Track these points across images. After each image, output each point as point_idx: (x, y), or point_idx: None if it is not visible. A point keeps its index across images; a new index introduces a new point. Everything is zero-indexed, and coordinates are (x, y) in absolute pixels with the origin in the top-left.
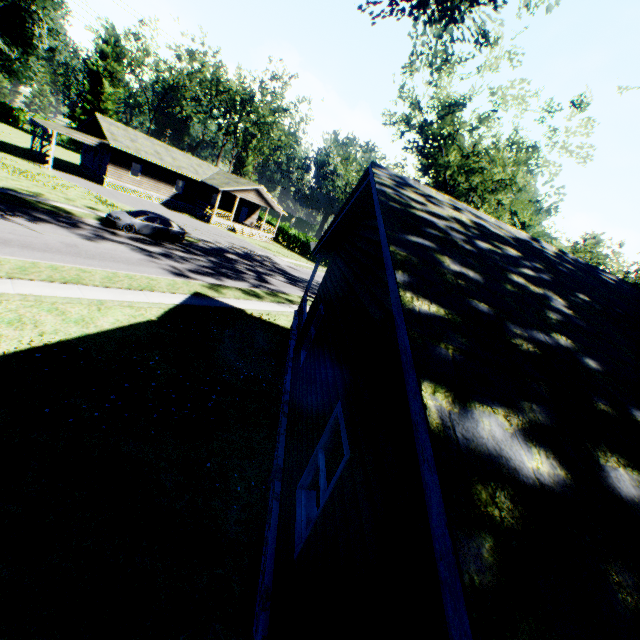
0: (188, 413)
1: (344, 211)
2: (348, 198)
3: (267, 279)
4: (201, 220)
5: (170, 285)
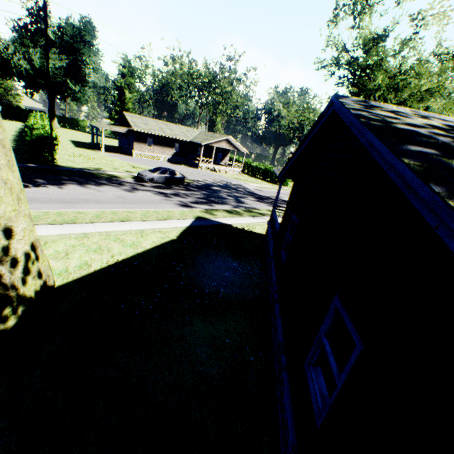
0: (207, 303)
1: (307, 140)
2: (311, 129)
3: (242, 200)
4: (192, 167)
5: (181, 214)
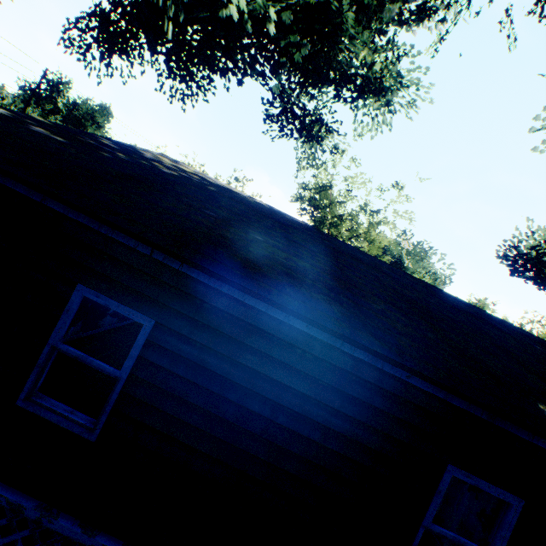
0: None
1: None
2: None
3: None
4: None
5: None
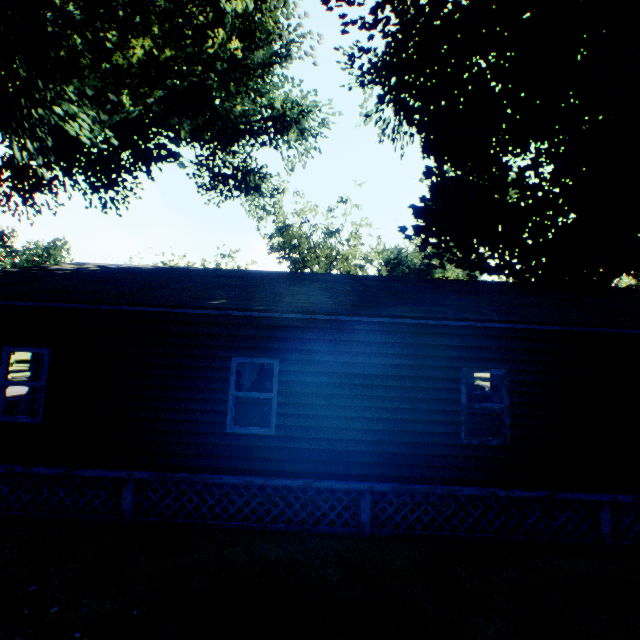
0: None
1: None
2: None
3: None
4: None
5: None
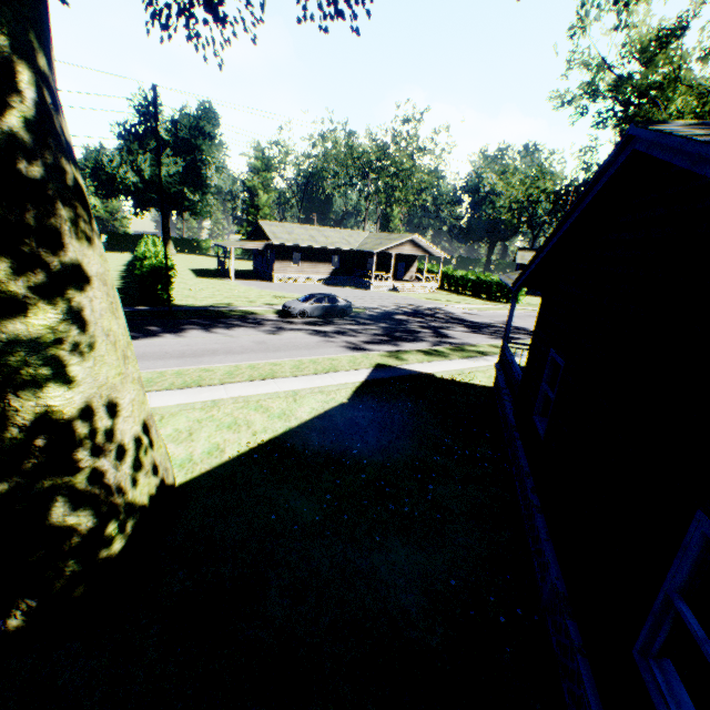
0: (408, 510)
1: (572, 216)
2: (581, 195)
3: (445, 333)
4: (361, 288)
5: (350, 362)
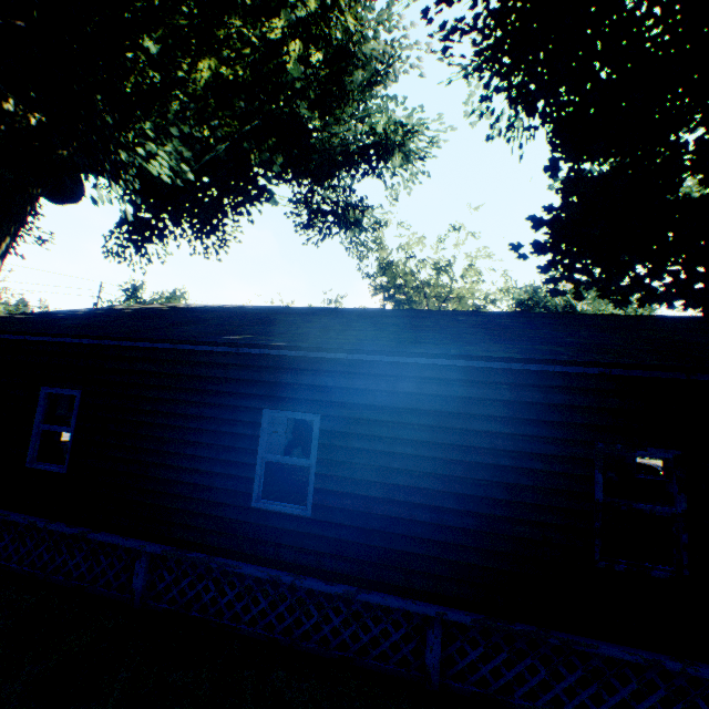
0: None
1: None
2: None
3: None
4: None
5: None
